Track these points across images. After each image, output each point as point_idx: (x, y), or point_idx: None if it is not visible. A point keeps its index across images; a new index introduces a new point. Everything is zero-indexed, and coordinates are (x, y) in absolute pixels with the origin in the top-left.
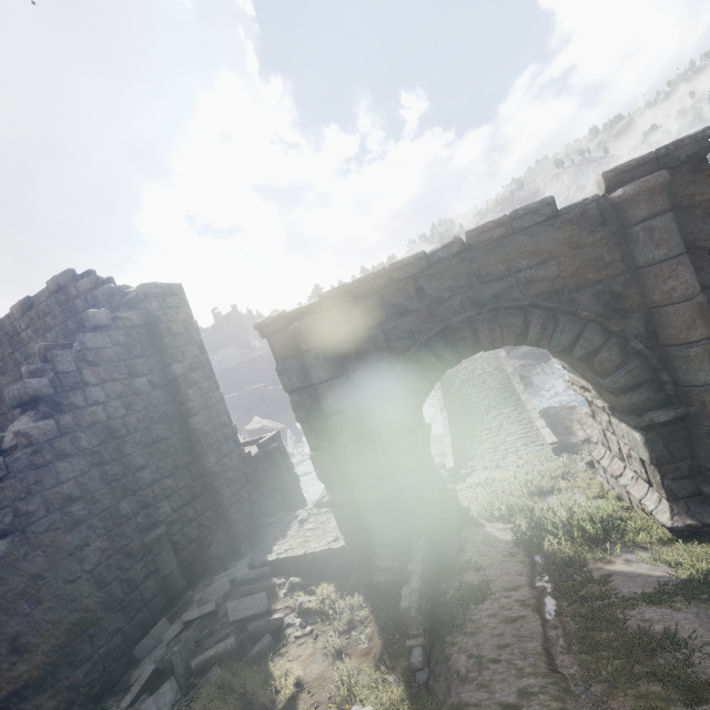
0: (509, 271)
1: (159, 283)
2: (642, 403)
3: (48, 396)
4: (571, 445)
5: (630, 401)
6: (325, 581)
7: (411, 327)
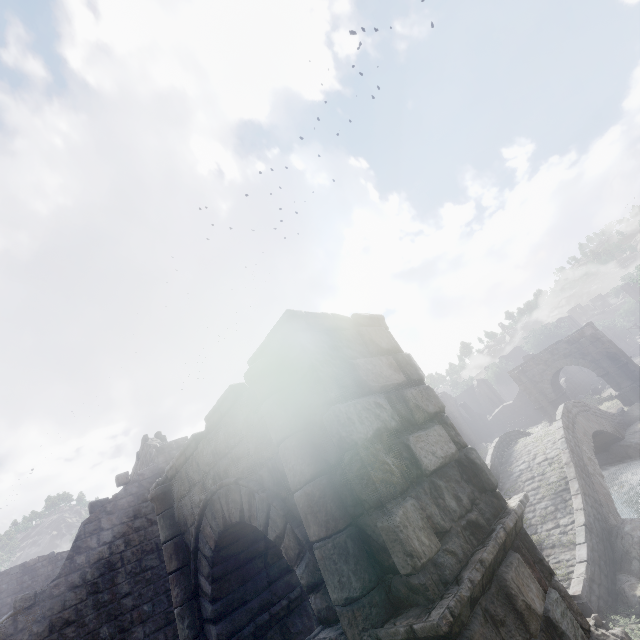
0: (227, 448)
1: (167, 442)
2: (325, 611)
3: (74, 543)
4: (634, 600)
5: (316, 605)
6: None
7: (197, 497)
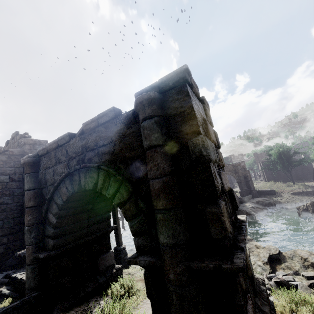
0: (96, 146)
1: (34, 139)
2: (144, 246)
3: None
4: None
5: (138, 242)
6: (21, 298)
7: (60, 170)
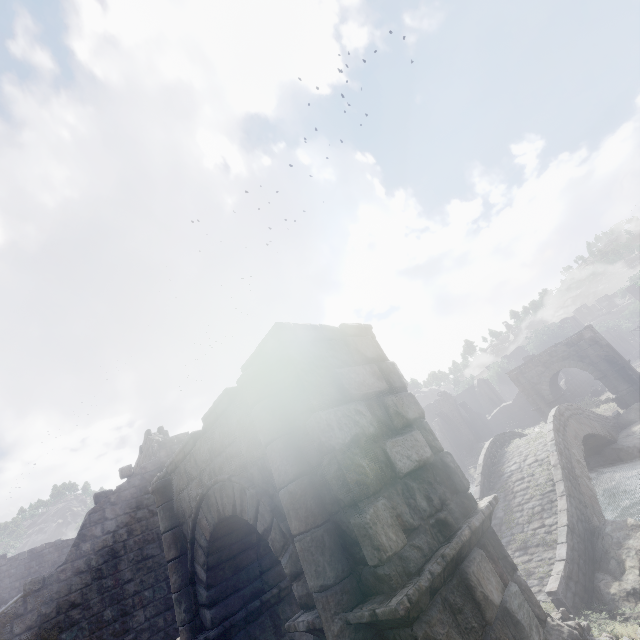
0: (222, 447)
1: (169, 437)
2: (306, 598)
3: (80, 531)
4: (608, 597)
5: (298, 592)
6: None
7: (194, 491)
